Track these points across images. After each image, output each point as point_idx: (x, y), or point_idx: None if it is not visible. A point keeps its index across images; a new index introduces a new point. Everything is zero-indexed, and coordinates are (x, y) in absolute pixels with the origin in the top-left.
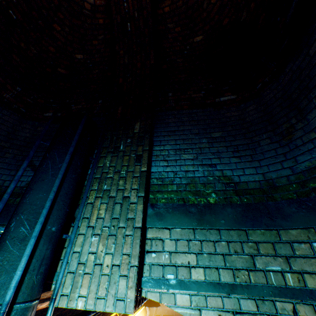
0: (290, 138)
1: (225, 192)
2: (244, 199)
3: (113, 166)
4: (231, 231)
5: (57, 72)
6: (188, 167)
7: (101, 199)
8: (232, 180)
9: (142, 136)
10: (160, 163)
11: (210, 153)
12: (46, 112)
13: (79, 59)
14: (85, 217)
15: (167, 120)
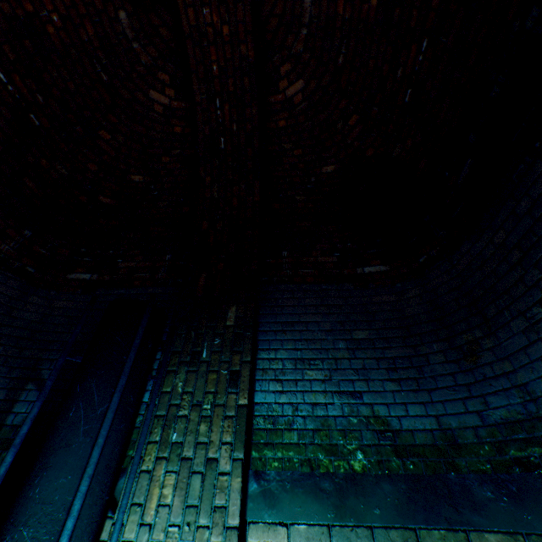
0: (475, 361)
1: (379, 449)
2: (409, 465)
3: (189, 392)
4: (391, 531)
5: (97, 201)
6: (316, 395)
7: (167, 462)
8: (389, 426)
9: (240, 333)
10: (269, 386)
11: (352, 370)
12: (71, 272)
13: (136, 183)
14: (136, 503)
15: (281, 302)
